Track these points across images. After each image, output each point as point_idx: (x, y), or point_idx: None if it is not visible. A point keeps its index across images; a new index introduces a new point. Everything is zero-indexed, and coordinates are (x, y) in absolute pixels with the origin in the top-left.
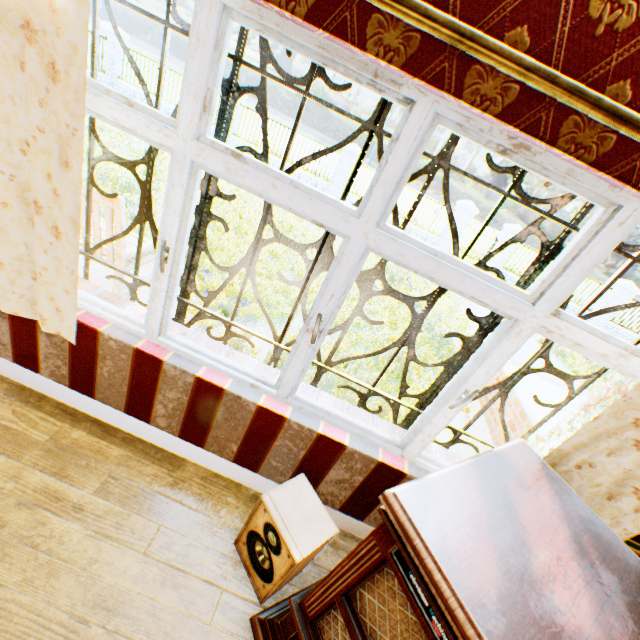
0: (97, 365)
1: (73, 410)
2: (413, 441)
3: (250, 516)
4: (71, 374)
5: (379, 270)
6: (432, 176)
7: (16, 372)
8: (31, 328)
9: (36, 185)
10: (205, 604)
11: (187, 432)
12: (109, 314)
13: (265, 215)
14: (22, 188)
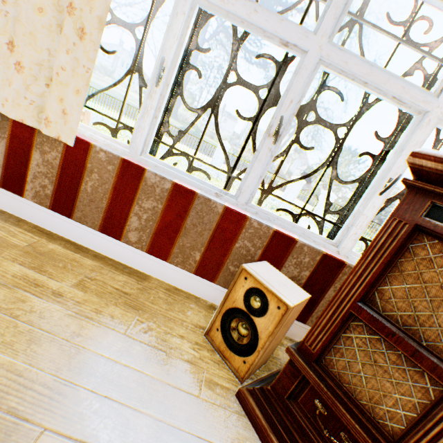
0: (82, 180)
1: (48, 232)
2: (347, 235)
3: (227, 293)
4: (54, 193)
5: (312, 103)
6: (351, 29)
7: None
8: (27, 147)
9: None
10: (191, 380)
11: (155, 245)
12: (99, 137)
13: (231, 63)
14: None
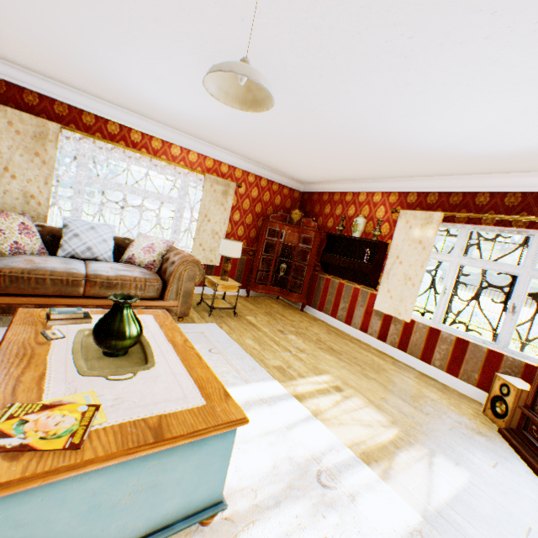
0: (411, 336)
1: (395, 358)
2: None
3: (489, 388)
4: (398, 341)
5: None
6: None
7: (375, 343)
8: (388, 323)
9: (411, 273)
10: (471, 417)
11: (449, 368)
12: (417, 317)
13: (482, 278)
14: (405, 275)
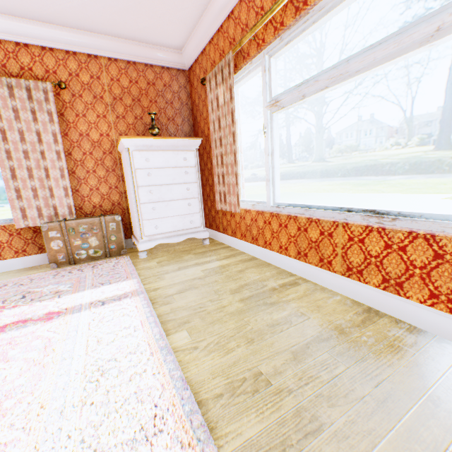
0: None
1: None
2: None
3: None
4: None
5: None
6: None
7: None
8: None
9: None
10: None
11: None
12: None
13: None
14: None
